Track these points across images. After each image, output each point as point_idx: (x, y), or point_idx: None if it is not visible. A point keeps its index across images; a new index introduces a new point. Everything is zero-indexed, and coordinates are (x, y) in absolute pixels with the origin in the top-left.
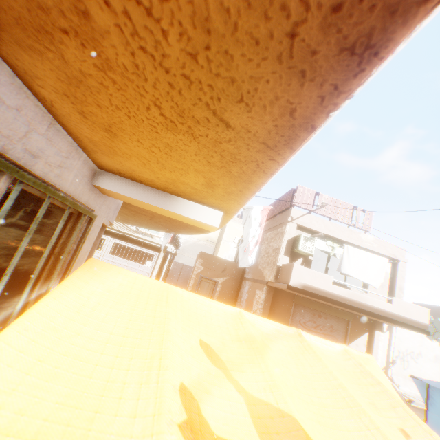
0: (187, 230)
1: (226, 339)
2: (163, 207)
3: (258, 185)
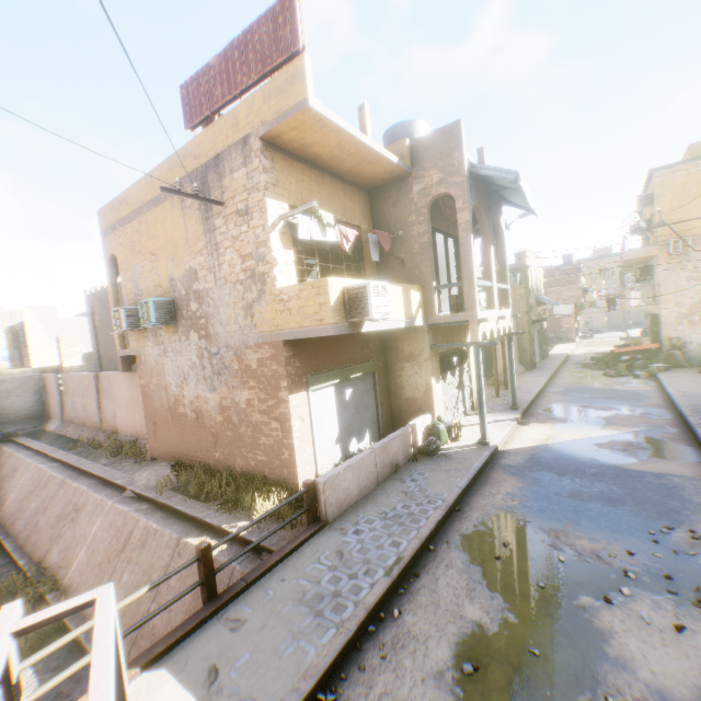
0: None
1: None
2: None
3: None
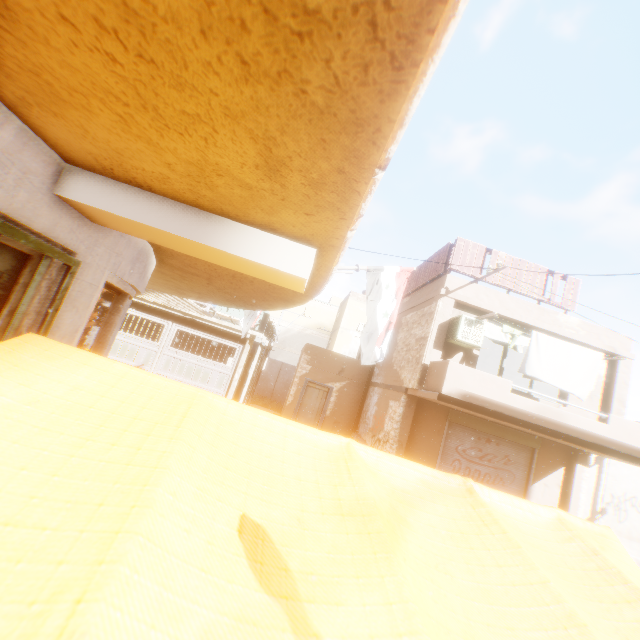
0: (269, 301)
1: (309, 511)
2: (196, 238)
3: (381, 134)
